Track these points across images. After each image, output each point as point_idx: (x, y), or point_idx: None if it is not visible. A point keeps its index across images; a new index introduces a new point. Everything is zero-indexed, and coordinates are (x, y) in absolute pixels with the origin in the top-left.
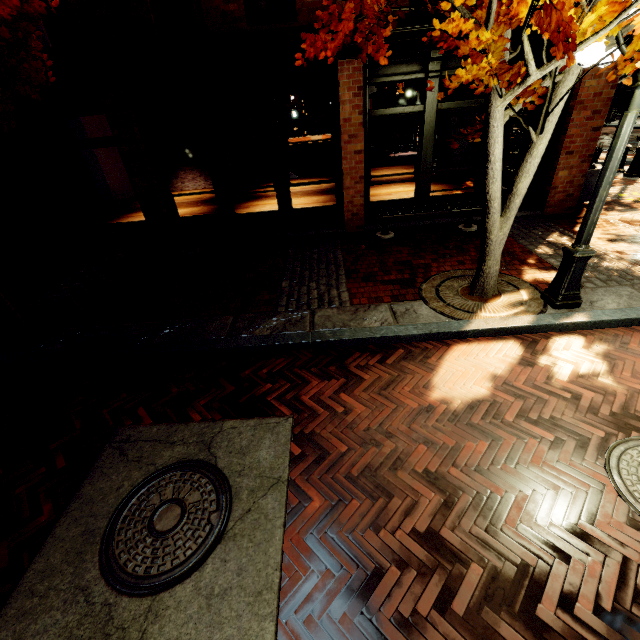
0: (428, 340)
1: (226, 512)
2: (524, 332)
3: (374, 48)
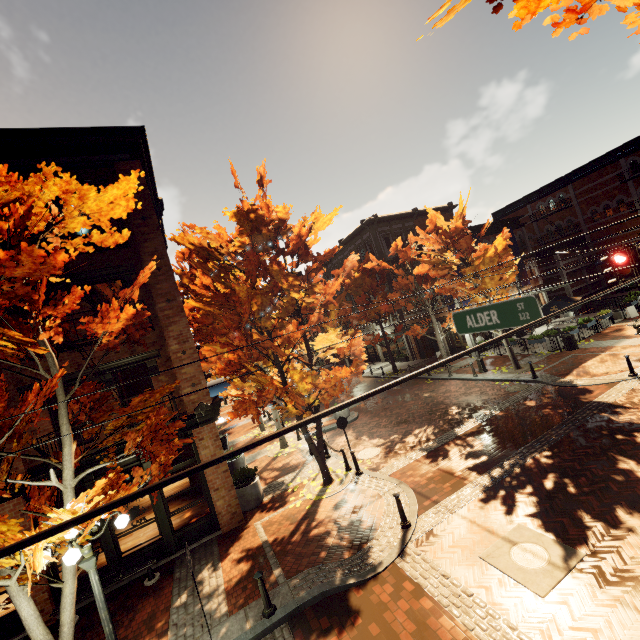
0: None
1: None
2: None
3: None
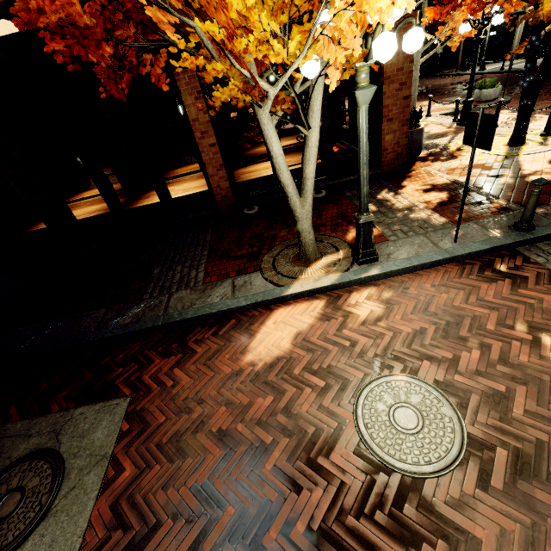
0: (257, 308)
1: (55, 492)
2: (332, 289)
3: (156, 77)
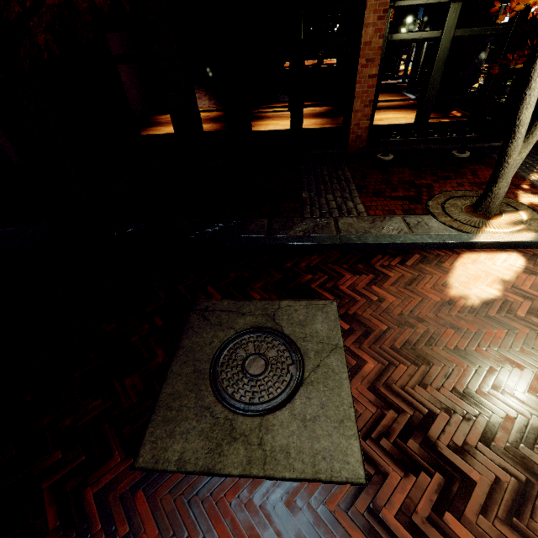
0: (440, 248)
1: (300, 365)
2: (525, 247)
3: None
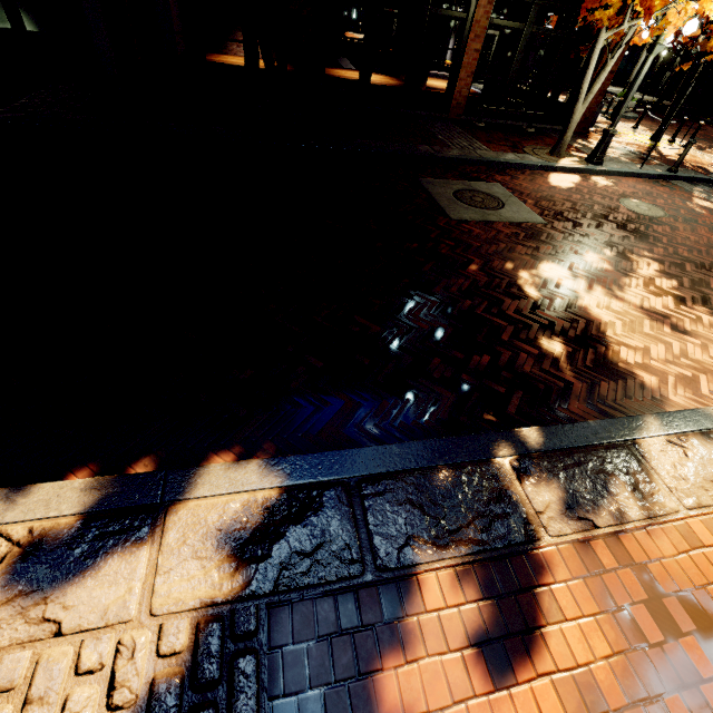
0: (539, 170)
1: (499, 200)
2: (580, 172)
3: None
